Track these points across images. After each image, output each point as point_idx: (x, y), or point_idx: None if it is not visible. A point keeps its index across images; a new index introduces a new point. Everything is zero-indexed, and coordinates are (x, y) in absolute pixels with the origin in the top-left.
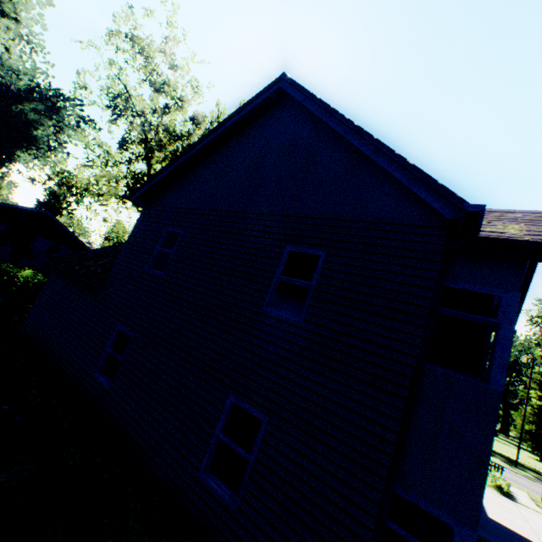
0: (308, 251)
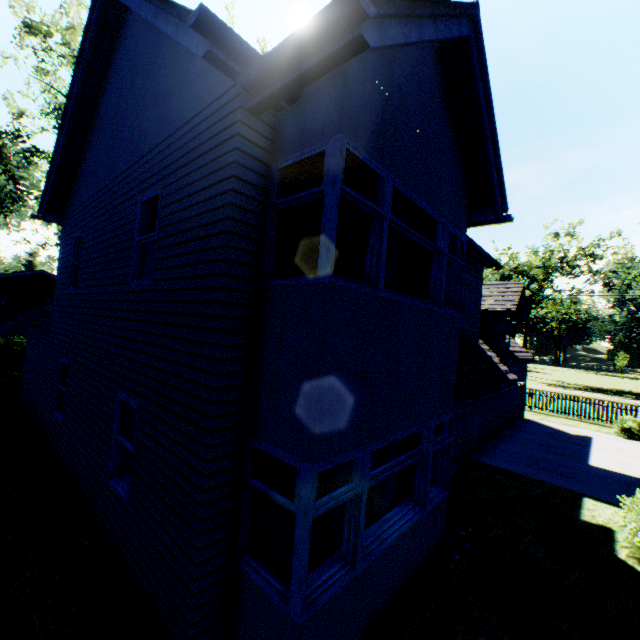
0: (151, 194)
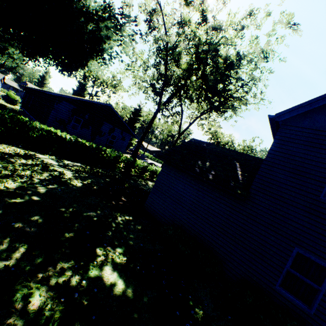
0: None
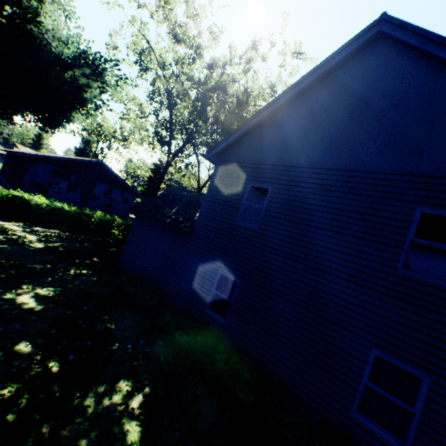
0: None
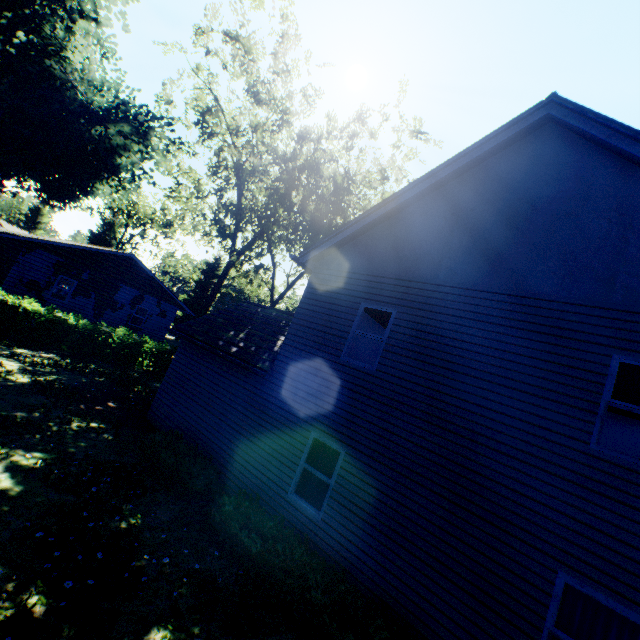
0: None
